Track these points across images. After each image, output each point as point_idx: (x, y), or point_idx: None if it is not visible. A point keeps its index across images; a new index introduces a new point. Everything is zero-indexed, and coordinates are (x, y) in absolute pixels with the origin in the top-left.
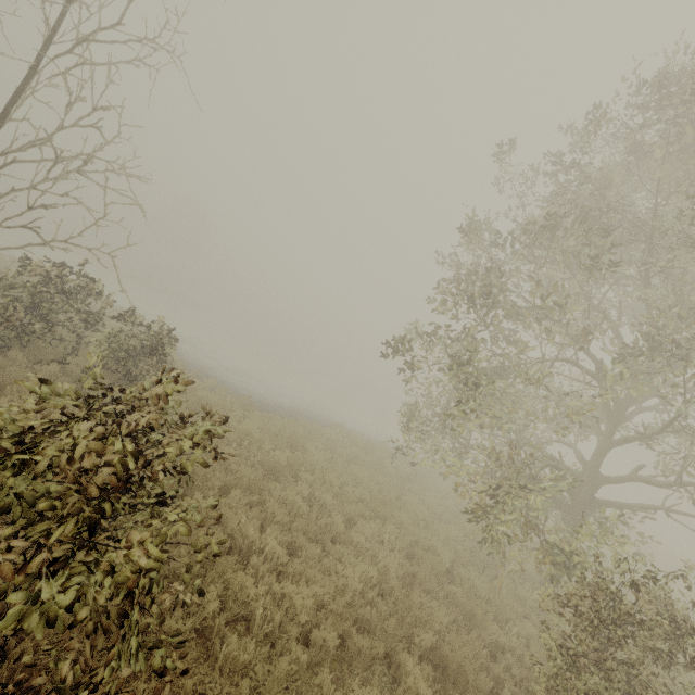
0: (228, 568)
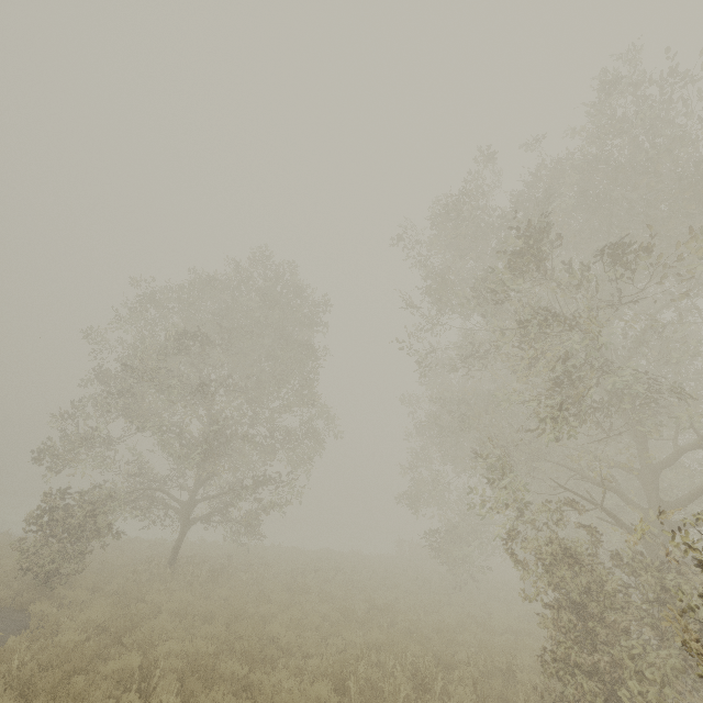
0: None
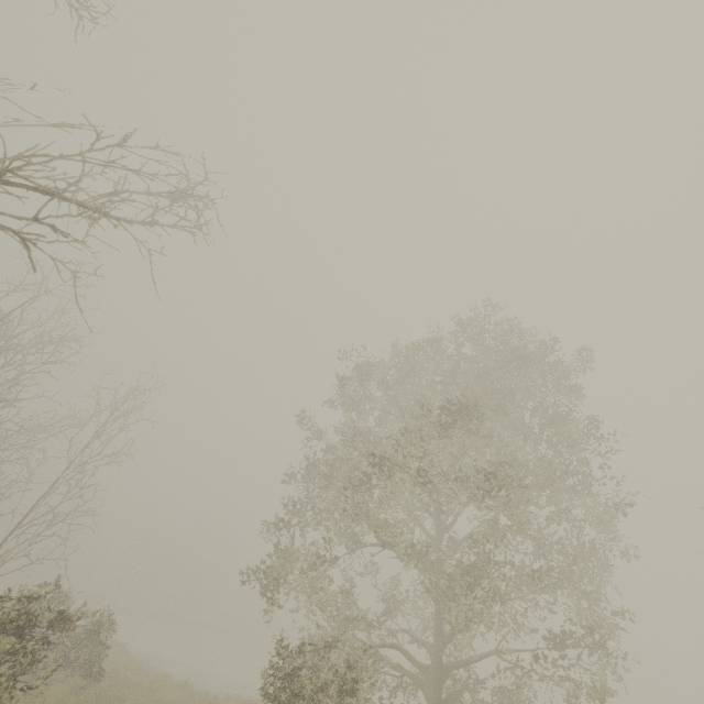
0: None
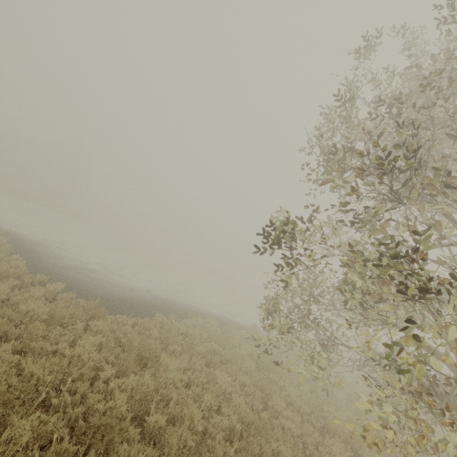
0: None
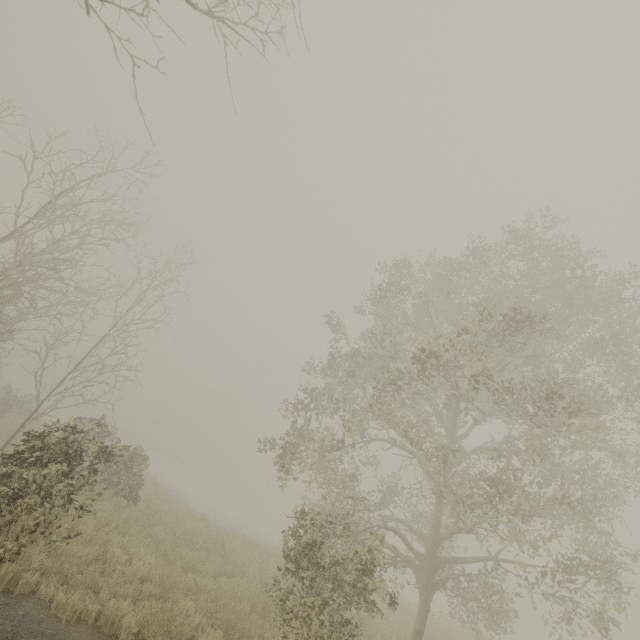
0: (110, 540)
